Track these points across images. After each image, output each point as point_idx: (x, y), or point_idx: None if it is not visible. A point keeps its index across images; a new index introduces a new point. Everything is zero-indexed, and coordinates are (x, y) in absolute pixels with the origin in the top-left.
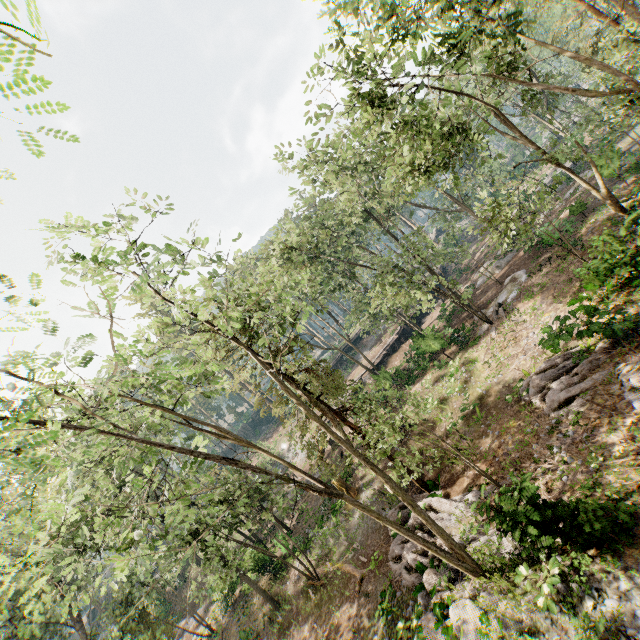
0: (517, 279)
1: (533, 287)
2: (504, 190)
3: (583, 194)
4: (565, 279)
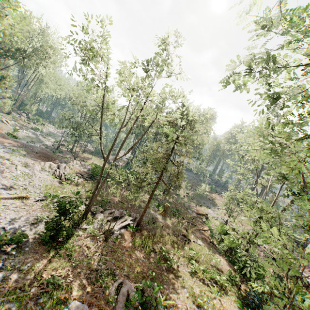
0: None
1: None
2: None
3: None
4: None
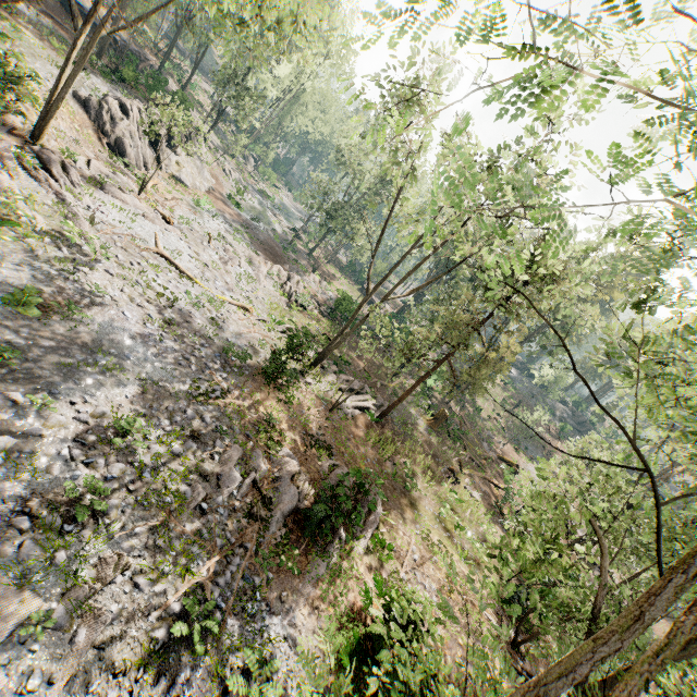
0: None
1: None
2: None
3: None
4: None
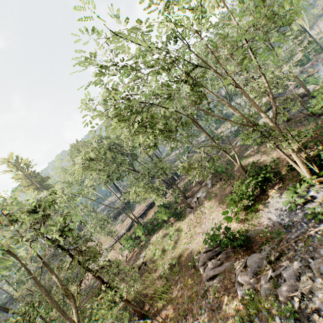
0: (207, 185)
1: (212, 193)
2: (210, 132)
3: (239, 147)
4: (225, 194)
